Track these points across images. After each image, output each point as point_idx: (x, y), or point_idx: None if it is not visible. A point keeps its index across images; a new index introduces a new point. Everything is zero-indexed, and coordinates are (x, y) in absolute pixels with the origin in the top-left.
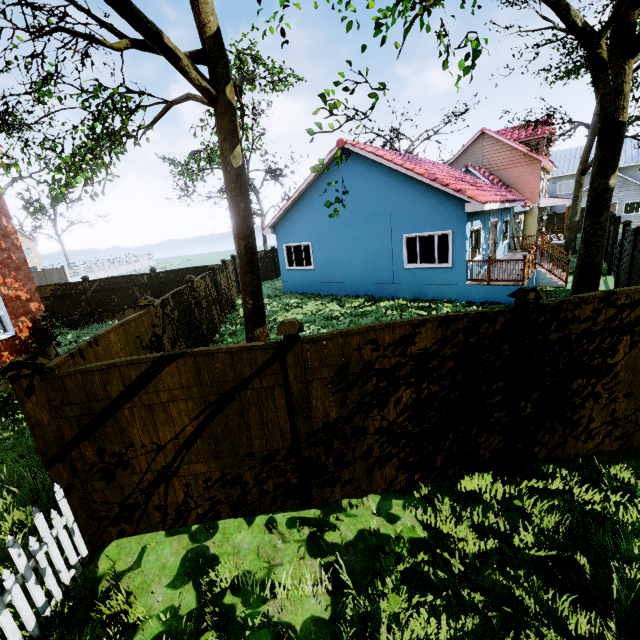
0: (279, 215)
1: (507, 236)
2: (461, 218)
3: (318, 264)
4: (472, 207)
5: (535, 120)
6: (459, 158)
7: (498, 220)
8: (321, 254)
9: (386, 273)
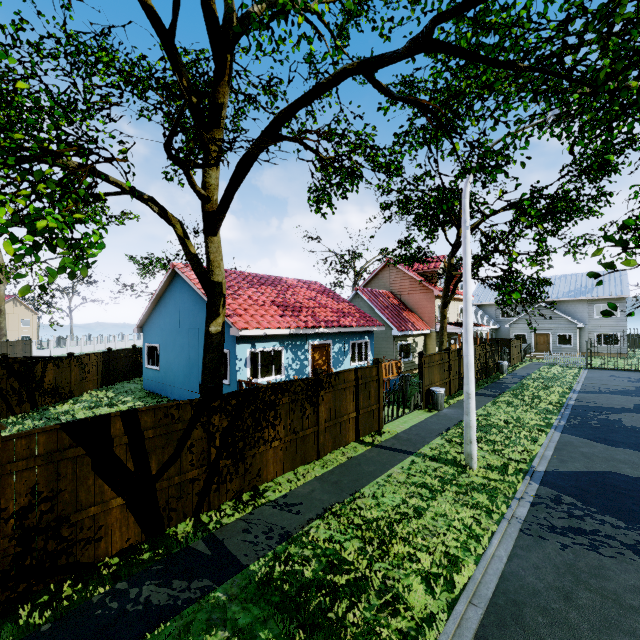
0: (142, 318)
1: (368, 357)
2: (234, 340)
3: (162, 365)
4: (233, 331)
5: (417, 257)
6: (372, 281)
7: (335, 342)
8: (164, 356)
9: (196, 382)
